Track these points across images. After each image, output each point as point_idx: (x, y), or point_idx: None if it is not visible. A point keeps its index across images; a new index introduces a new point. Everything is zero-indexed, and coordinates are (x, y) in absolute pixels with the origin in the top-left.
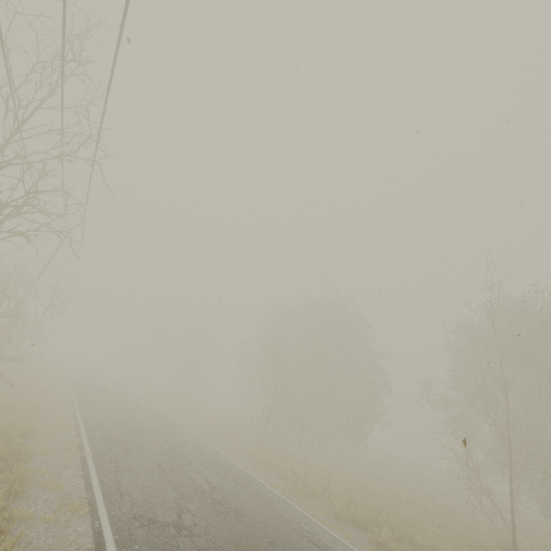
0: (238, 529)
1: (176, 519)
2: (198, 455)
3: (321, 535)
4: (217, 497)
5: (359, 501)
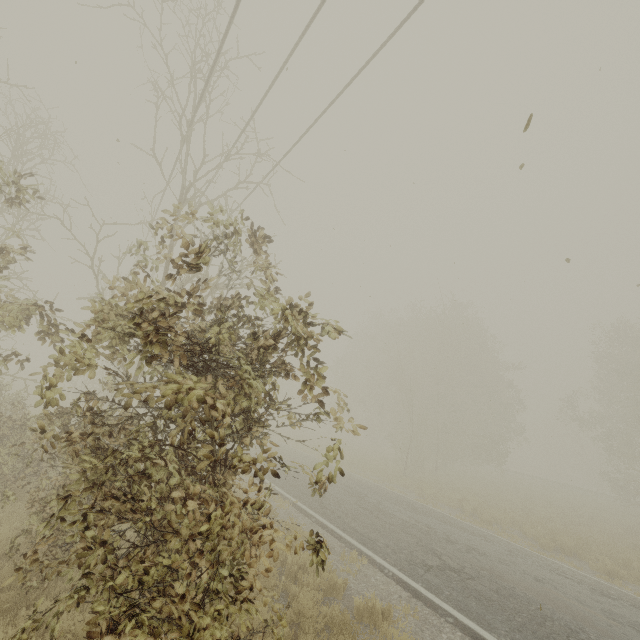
0: (498, 568)
1: (442, 562)
2: (372, 491)
3: (558, 567)
4: (442, 536)
5: (548, 528)
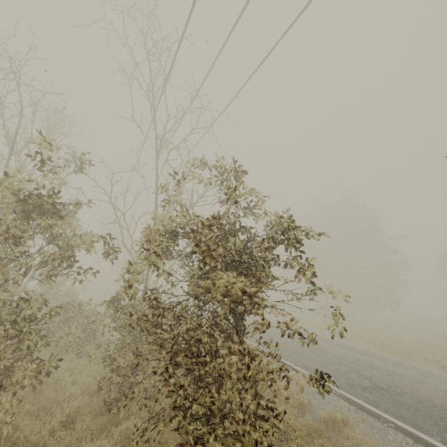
0: (415, 386)
1: (373, 384)
2: (306, 335)
3: None
4: (367, 364)
5: (444, 354)
